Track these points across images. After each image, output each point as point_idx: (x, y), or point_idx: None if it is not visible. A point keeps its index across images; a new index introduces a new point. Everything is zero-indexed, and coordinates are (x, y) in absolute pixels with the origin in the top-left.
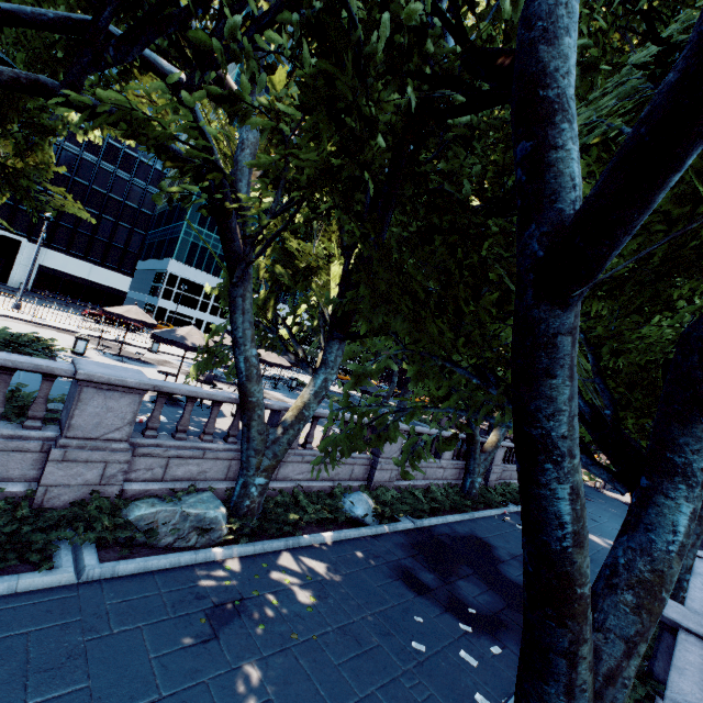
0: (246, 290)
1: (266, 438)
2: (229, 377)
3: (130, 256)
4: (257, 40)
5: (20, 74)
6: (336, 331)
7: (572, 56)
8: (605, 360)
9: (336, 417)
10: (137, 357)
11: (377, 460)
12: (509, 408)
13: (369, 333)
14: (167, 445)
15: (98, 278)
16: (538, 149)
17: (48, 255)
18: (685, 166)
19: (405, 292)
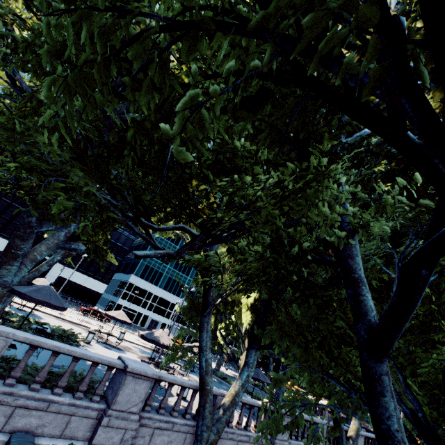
0: (209, 318)
1: (213, 417)
2: (186, 368)
3: (110, 272)
4: (250, 249)
5: (165, 252)
6: (254, 343)
7: (360, 262)
8: (416, 369)
9: (266, 406)
10: (113, 344)
11: (274, 441)
12: (365, 407)
13: (280, 352)
14: (154, 418)
15: (88, 284)
16: (355, 294)
17: (66, 270)
18: (408, 321)
19: (299, 332)
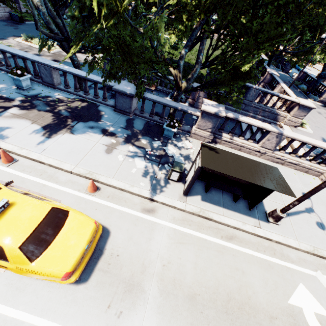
0: None
1: None
2: None
3: None
4: None
5: None
6: None
7: None
8: None
9: None
10: None
11: None
12: None
13: None
14: None
15: None
16: None
17: None
18: None
19: None
